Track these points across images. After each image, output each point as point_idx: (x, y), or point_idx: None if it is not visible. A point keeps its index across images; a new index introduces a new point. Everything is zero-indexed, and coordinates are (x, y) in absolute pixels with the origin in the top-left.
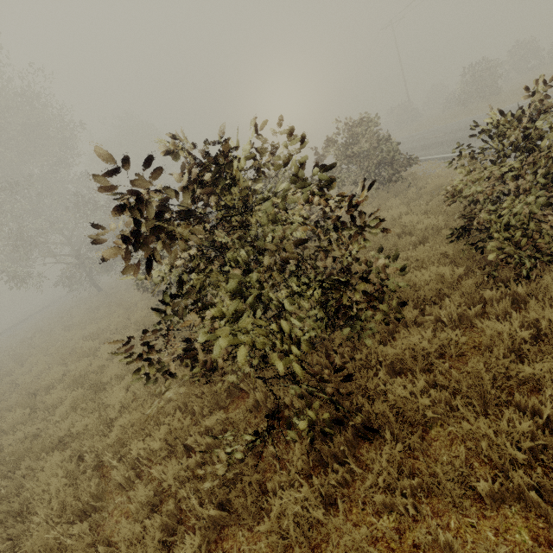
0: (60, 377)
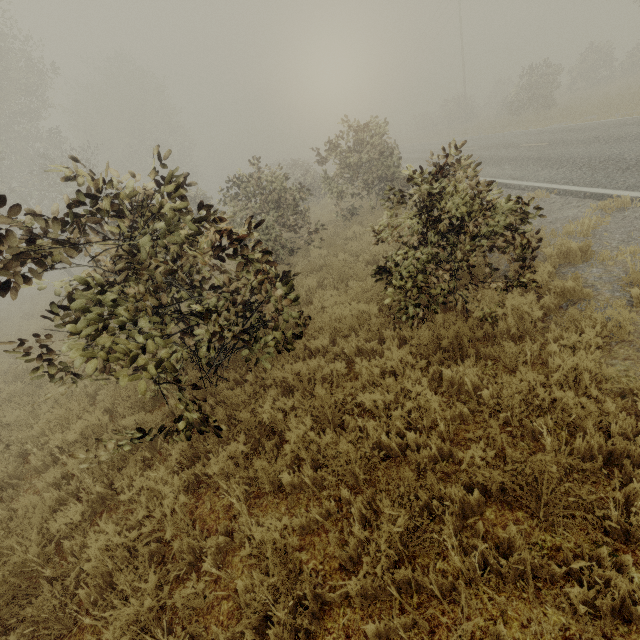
0: (6, 369)
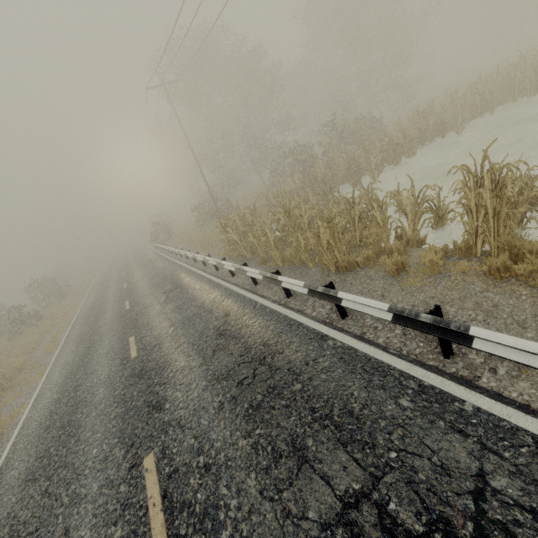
0: None
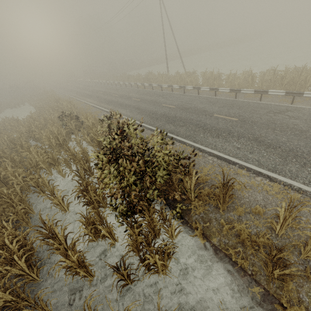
0: None
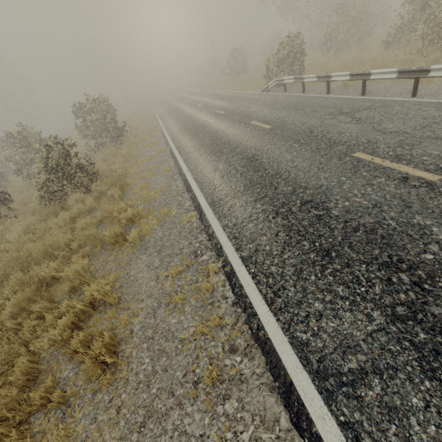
0: None
